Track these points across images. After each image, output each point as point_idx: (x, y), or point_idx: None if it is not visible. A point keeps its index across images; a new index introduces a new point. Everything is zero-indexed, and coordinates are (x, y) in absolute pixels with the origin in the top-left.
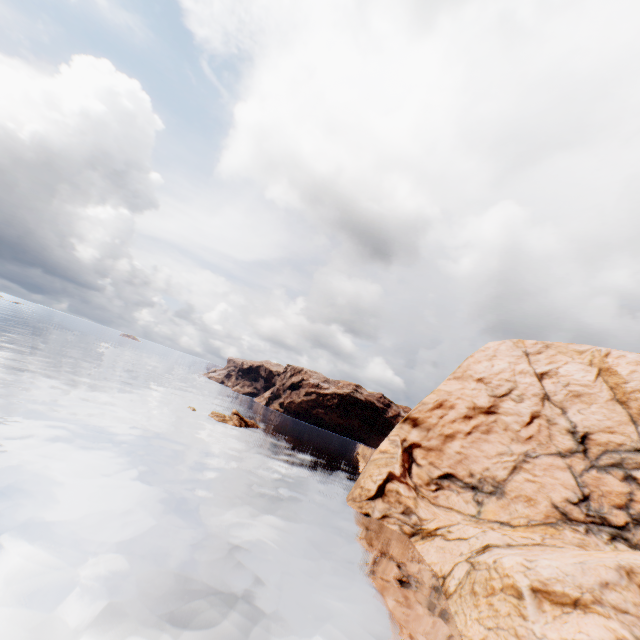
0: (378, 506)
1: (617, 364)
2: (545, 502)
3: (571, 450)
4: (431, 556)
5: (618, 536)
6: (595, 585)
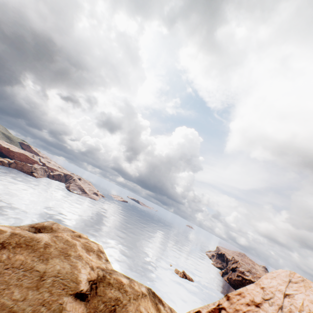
0: None
1: (305, 299)
2: None
3: None
4: None
5: None
6: None
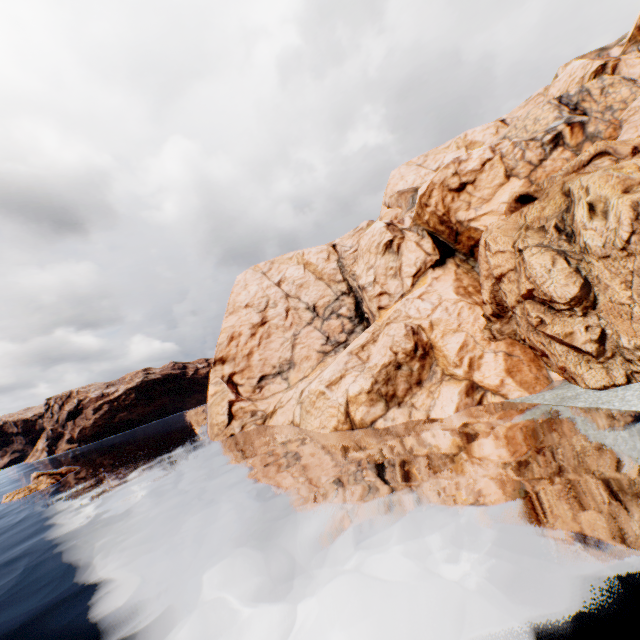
0: (235, 425)
1: (310, 258)
2: (314, 353)
3: (312, 318)
4: (281, 420)
5: (346, 346)
6: (344, 366)
